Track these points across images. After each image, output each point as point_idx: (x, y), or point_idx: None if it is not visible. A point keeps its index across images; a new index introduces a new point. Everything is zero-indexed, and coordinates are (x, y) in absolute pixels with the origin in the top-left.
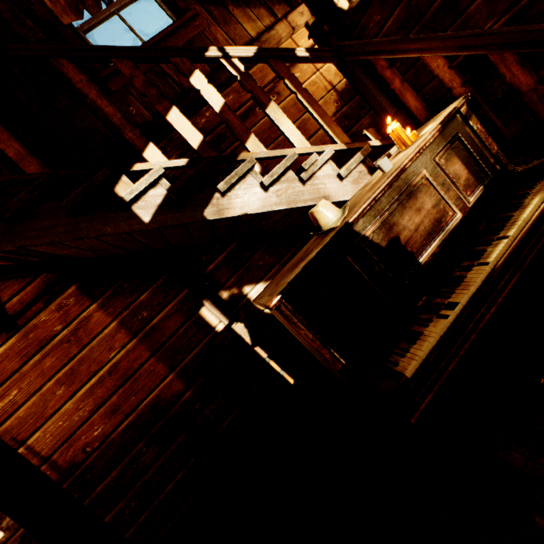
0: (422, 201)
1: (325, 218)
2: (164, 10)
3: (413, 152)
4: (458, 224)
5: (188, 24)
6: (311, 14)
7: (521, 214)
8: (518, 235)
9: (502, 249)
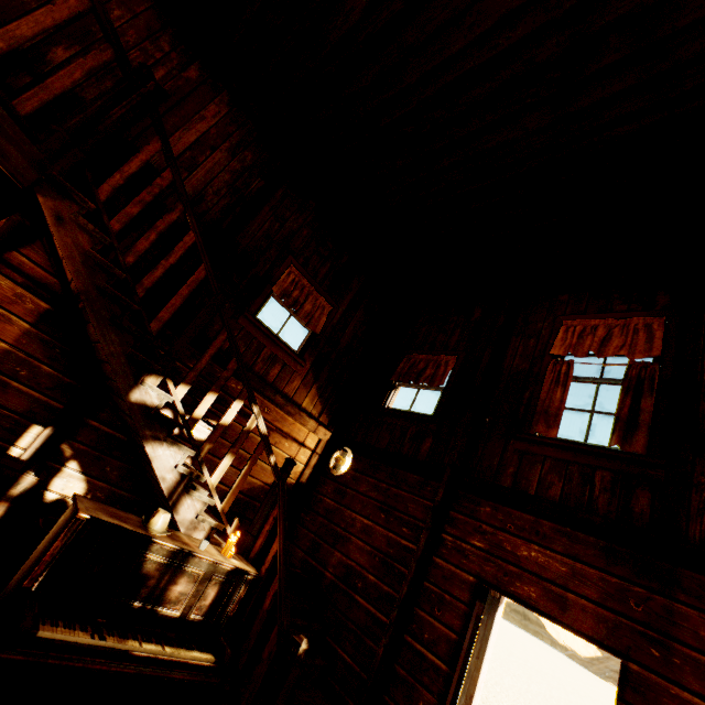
0: (183, 582)
1: (156, 522)
2: (302, 344)
3: (213, 559)
4: (171, 617)
5: (297, 361)
6: (328, 440)
7: (184, 651)
8: (168, 656)
9: (155, 650)
